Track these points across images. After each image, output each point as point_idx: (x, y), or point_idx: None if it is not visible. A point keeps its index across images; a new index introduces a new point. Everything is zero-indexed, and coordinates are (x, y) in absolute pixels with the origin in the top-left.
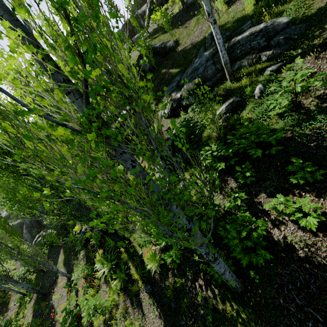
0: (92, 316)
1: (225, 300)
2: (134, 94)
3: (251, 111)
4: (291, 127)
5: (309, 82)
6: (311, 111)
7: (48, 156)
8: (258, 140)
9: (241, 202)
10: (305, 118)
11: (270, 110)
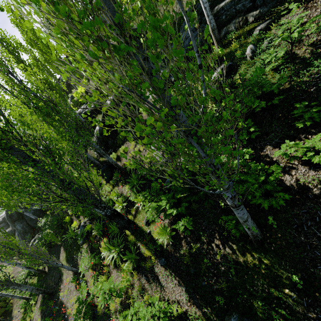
0: (108, 299)
1: (245, 252)
2: (161, 0)
3: (245, 73)
4: (288, 78)
5: (304, 27)
6: (306, 59)
7: (92, 35)
8: (258, 94)
9: (248, 158)
10: (302, 67)
11: (264, 67)
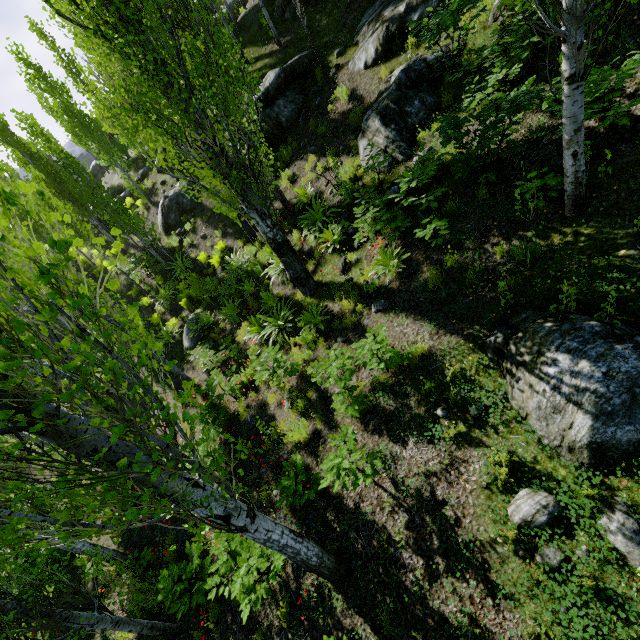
0: (276, 367)
1: (549, 234)
2: None
3: None
4: None
5: None
6: None
7: None
8: None
9: None
10: None
11: None
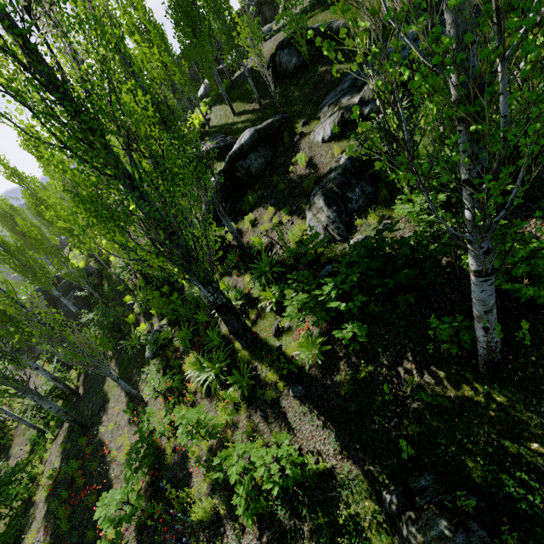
0: (195, 434)
1: (461, 383)
2: None
3: None
4: None
5: None
6: None
7: None
8: None
9: None
10: None
11: None
